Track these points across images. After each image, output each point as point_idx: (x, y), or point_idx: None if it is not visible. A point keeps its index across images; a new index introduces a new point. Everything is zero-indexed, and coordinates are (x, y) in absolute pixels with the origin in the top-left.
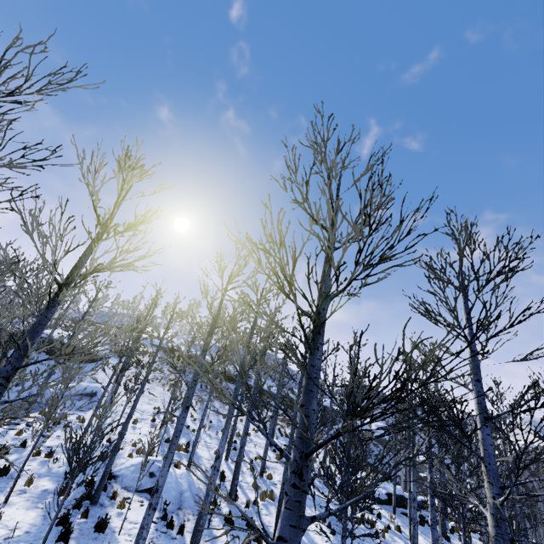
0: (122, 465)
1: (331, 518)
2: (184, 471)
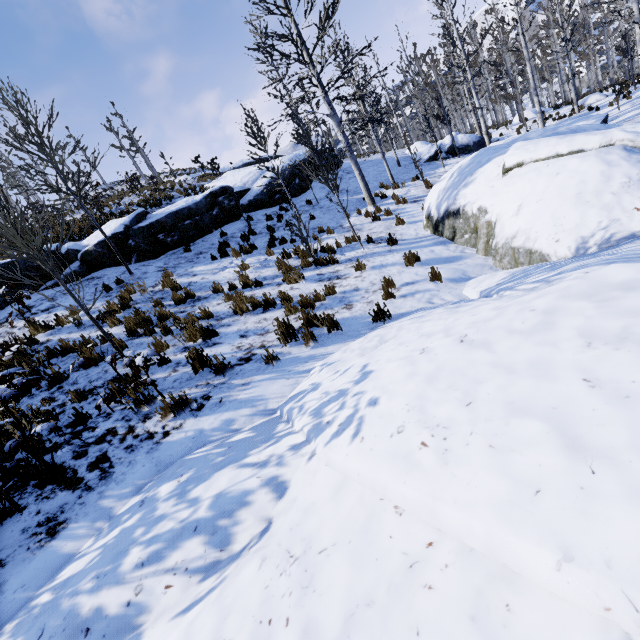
0: (531, 115)
1: None
2: None
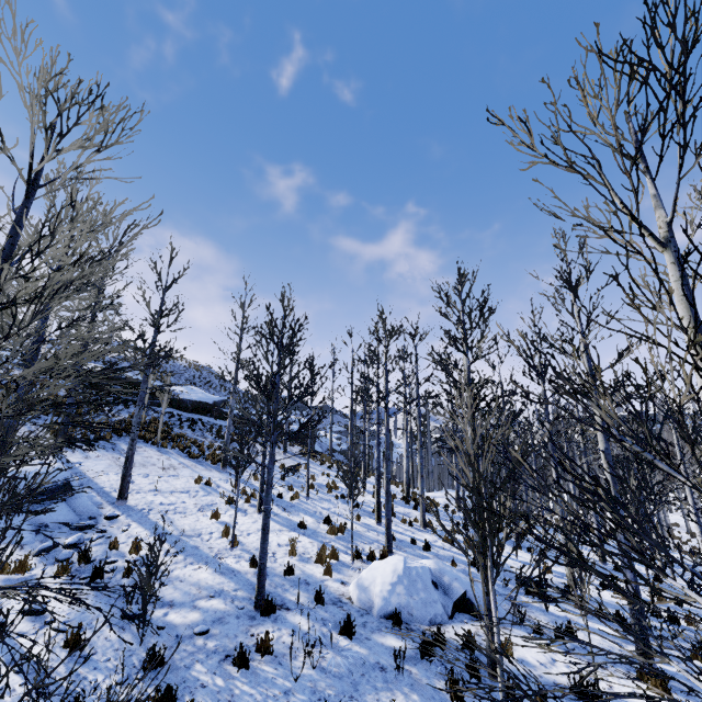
0: (377, 592)
1: (511, 543)
2: (430, 559)
